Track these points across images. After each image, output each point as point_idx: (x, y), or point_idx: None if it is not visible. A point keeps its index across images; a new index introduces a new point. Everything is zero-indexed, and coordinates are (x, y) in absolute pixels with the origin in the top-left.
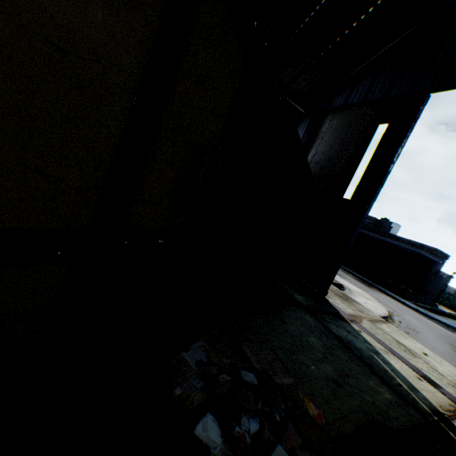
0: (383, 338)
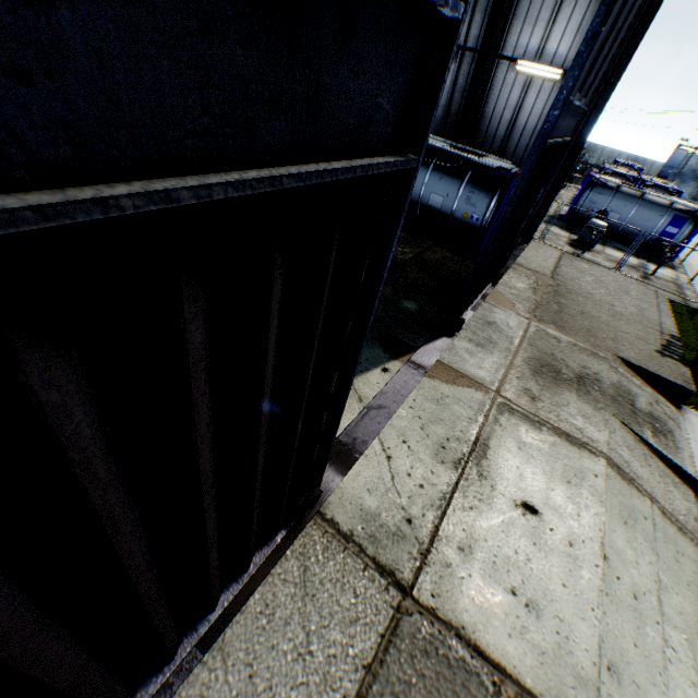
0: (439, 413)
